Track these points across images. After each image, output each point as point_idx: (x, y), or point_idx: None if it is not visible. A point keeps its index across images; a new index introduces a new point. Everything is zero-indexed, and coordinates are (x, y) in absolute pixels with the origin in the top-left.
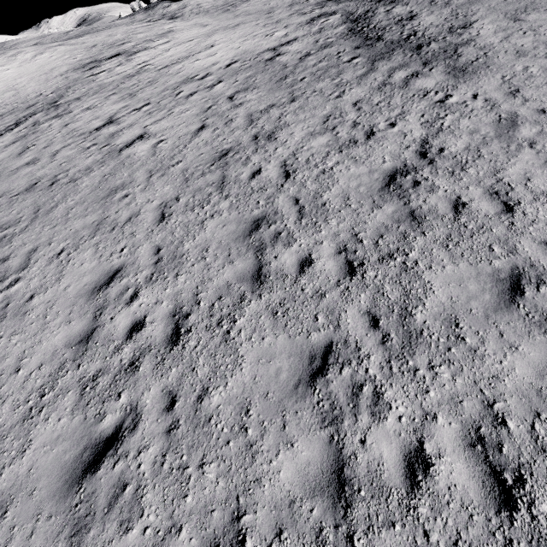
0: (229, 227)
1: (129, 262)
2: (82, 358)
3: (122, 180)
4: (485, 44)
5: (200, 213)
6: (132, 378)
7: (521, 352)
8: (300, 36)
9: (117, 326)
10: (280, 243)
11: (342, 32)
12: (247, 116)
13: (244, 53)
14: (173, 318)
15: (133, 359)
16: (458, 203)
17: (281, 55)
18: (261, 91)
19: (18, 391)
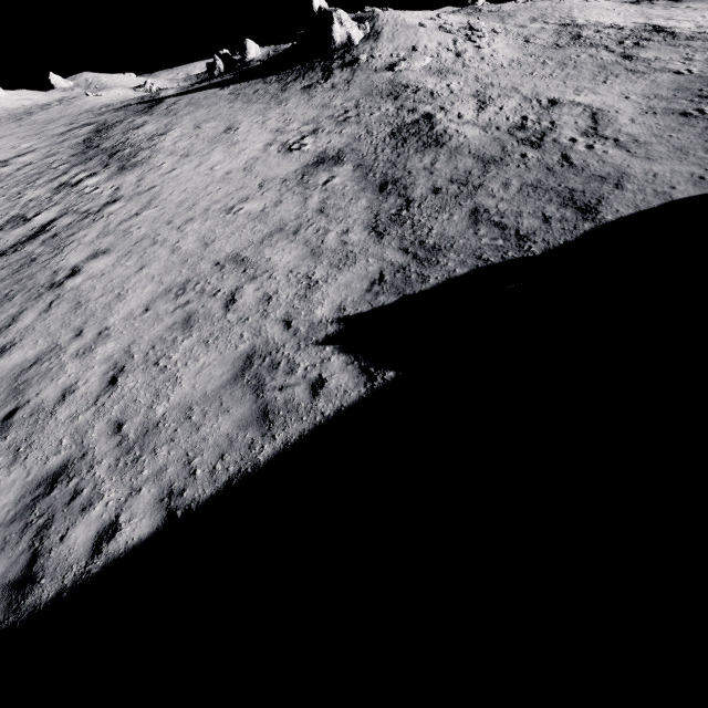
0: None
1: None
2: None
3: None
4: (160, 147)
5: None
6: None
7: None
8: (41, 147)
9: None
10: None
11: (78, 142)
12: None
13: None
14: None
15: None
16: (29, 259)
17: (6, 167)
18: None
19: None
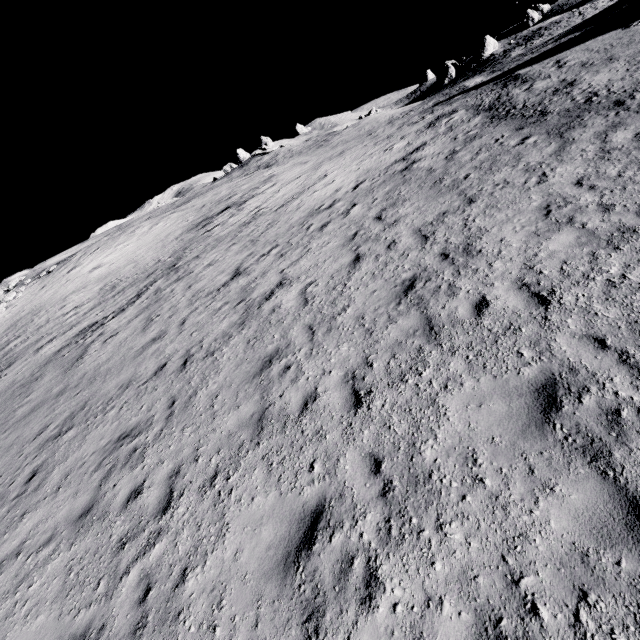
0: (492, 407)
1: (332, 493)
2: None
3: (274, 345)
4: None
5: (419, 384)
6: None
7: None
8: (428, 140)
9: None
10: (636, 435)
11: (481, 122)
12: (414, 233)
13: (368, 172)
14: None
15: None
16: None
17: (418, 162)
18: (416, 201)
19: None
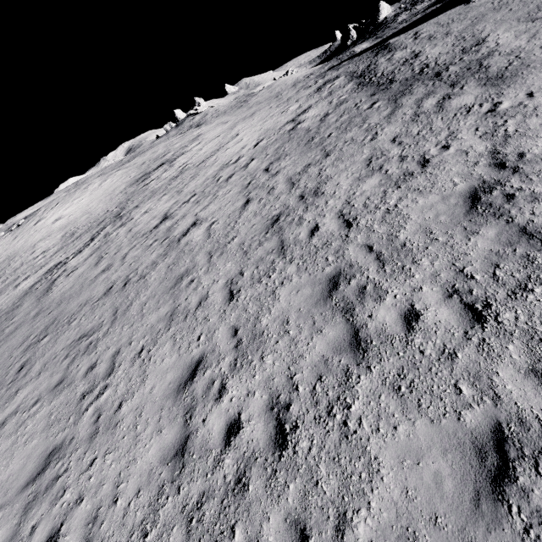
0: (304, 292)
1: (208, 350)
2: (180, 477)
3: (185, 267)
4: (511, 49)
5: (268, 283)
6: (242, 502)
7: None
8: (313, 103)
9: (211, 429)
10: (369, 298)
11: (351, 88)
12: (287, 181)
13: (267, 131)
14: (272, 411)
15: (238, 474)
16: None
17: (301, 123)
18: (293, 156)
19: (118, 529)
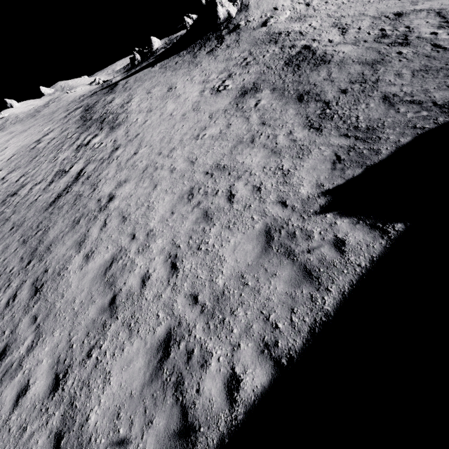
0: None
1: None
2: None
3: None
4: (130, 110)
5: None
6: None
7: (66, 244)
8: (56, 127)
9: None
10: None
11: (77, 119)
12: (7, 187)
13: (22, 148)
14: None
15: None
16: (78, 195)
17: (40, 143)
18: (21, 169)
19: None
